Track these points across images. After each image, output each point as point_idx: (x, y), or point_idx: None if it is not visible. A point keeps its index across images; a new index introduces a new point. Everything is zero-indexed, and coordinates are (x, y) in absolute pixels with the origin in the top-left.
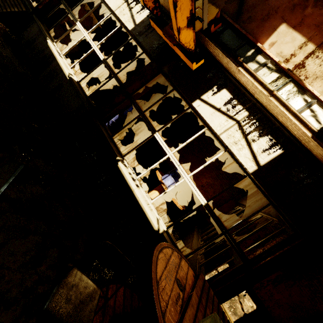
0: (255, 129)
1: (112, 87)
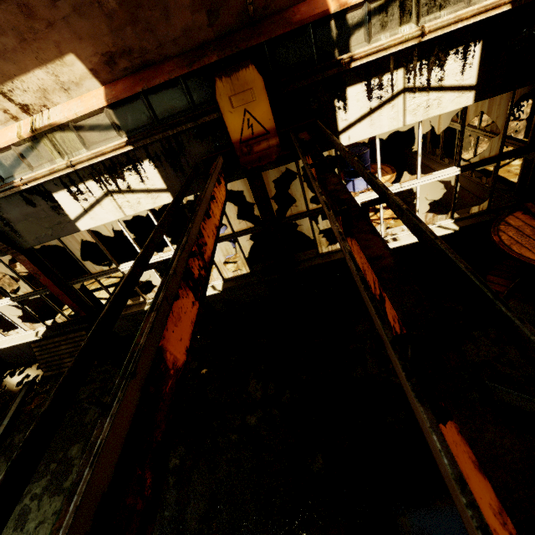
0: (429, 69)
1: (145, 220)
